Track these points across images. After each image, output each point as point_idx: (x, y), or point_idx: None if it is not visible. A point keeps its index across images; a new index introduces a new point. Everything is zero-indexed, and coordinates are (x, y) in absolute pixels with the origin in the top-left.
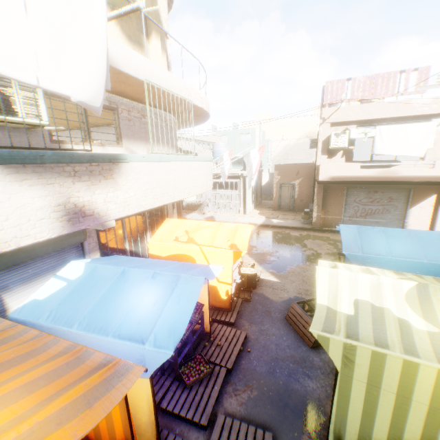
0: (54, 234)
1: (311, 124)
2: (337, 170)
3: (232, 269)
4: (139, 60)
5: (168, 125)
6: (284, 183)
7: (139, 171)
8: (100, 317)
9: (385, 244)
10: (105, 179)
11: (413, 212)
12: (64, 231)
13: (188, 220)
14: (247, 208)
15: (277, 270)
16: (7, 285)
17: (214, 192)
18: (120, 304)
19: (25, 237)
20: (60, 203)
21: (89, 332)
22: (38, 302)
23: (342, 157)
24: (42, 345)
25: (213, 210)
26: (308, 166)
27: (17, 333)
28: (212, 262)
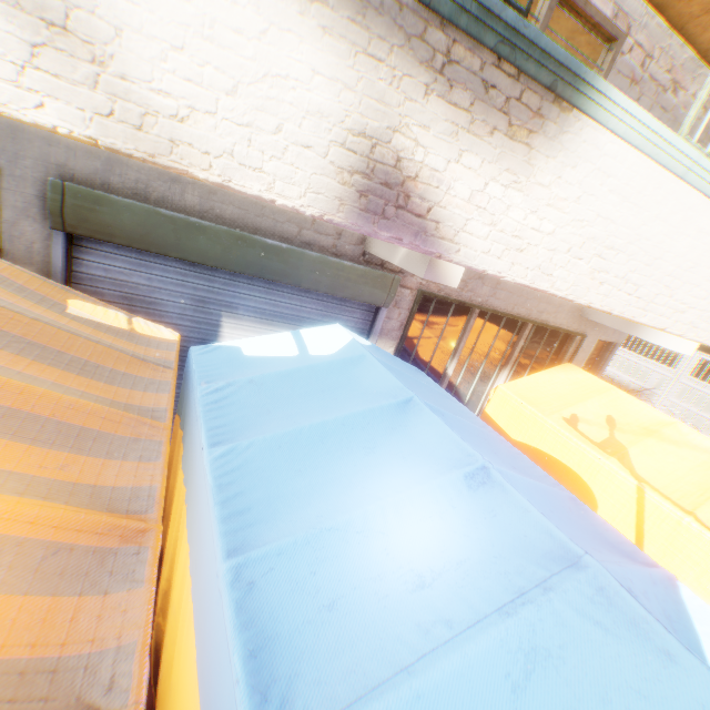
0: (312, 206)
1: None
2: None
3: None
4: None
5: None
6: None
7: (605, 170)
8: (272, 476)
9: None
10: (507, 136)
11: None
12: (338, 214)
13: (629, 396)
14: None
15: None
16: (236, 305)
17: (690, 384)
18: (336, 483)
19: (247, 167)
20: (366, 130)
21: (216, 492)
22: (236, 355)
23: None
24: (126, 437)
25: None
26: None
27: (150, 378)
28: (654, 558)
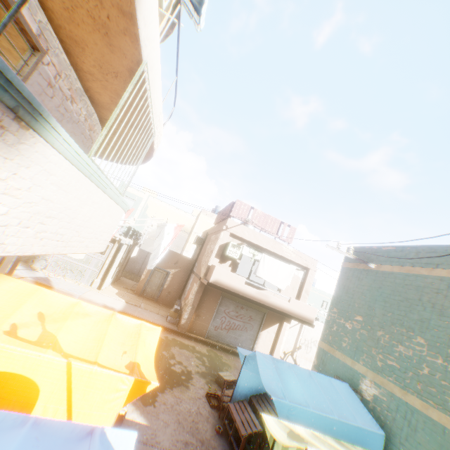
0: None
1: (188, 221)
2: (228, 278)
3: (114, 418)
4: (156, 36)
5: (91, 136)
6: (160, 267)
7: (51, 171)
8: None
9: (301, 387)
10: None
11: (263, 335)
12: None
13: (52, 291)
14: (106, 282)
15: (144, 398)
16: None
17: None
18: None
19: None
20: None
21: None
22: None
23: (230, 266)
24: None
25: (52, 268)
26: (188, 259)
27: None
28: (80, 400)
